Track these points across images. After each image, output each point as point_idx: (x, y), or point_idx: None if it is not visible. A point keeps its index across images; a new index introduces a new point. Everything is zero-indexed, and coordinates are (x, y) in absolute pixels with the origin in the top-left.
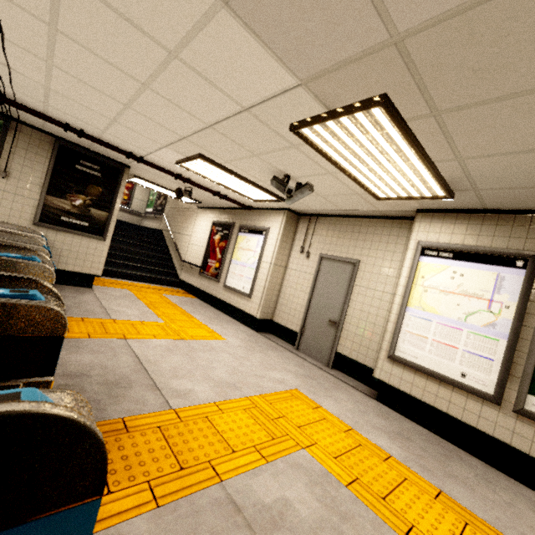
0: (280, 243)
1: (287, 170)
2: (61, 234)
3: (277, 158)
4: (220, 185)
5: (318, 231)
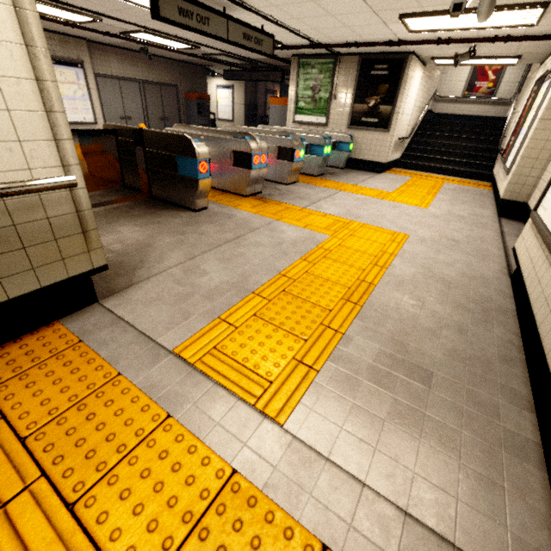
0: None
1: None
2: (361, 132)
3: None
4: (466, 29)
5: None
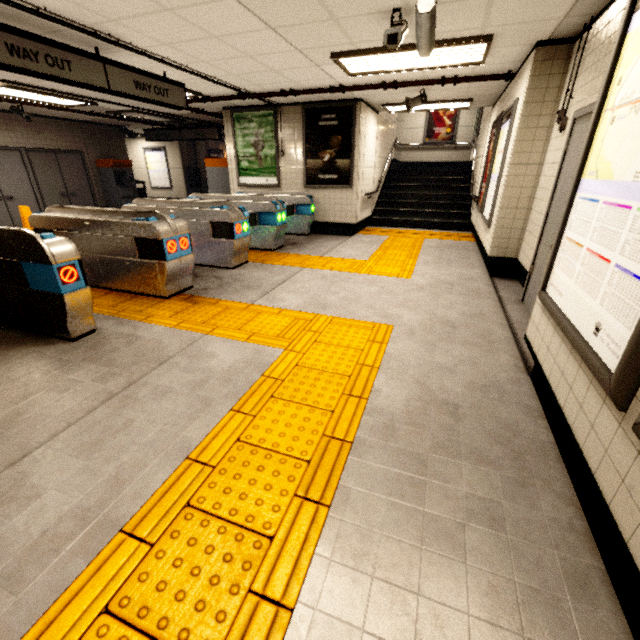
0: (522, 121)
1: (381, 6)
2: (321, 191)
3: (341, 5)
4: (410, 70)
5: (585, 62)
